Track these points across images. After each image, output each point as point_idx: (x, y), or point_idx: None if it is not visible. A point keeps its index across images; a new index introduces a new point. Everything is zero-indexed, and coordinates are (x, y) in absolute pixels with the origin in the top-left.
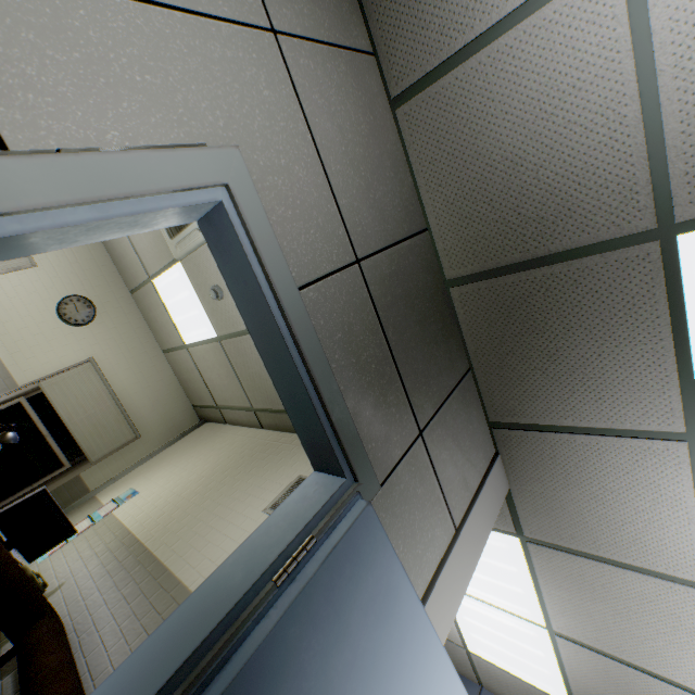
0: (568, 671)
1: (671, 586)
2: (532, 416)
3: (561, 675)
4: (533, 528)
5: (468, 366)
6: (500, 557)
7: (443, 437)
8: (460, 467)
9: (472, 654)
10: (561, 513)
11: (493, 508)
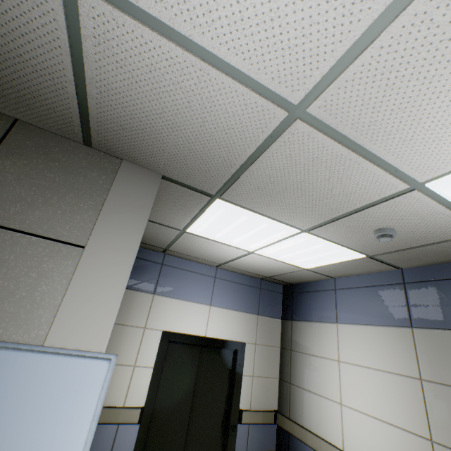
0: (341, 243)
1: (284, 141)
2: (69, 111)
3: (344, 247)
4: (206, 186)
5: (12, 119)
6: (233, 218)
7: (3, 196)
8: (59, 202)
9: (310, 269)
10: (190, 161)
11: (139, 203)
